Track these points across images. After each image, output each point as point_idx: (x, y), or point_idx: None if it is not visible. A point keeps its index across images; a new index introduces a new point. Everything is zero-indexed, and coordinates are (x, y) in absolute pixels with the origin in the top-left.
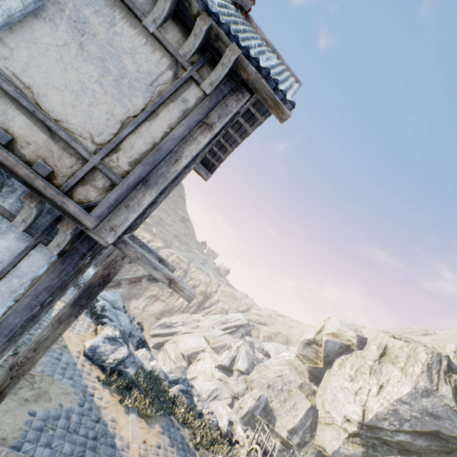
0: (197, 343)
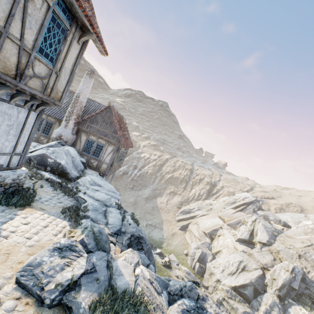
0: (214, 222)
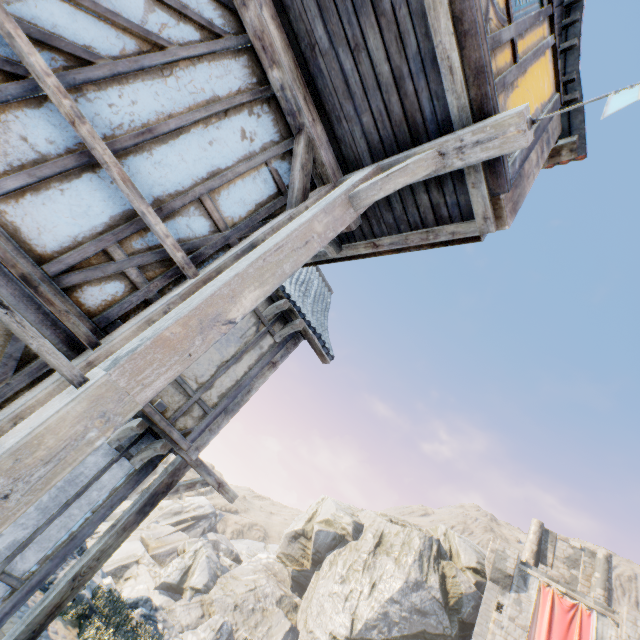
0: (128, 551)
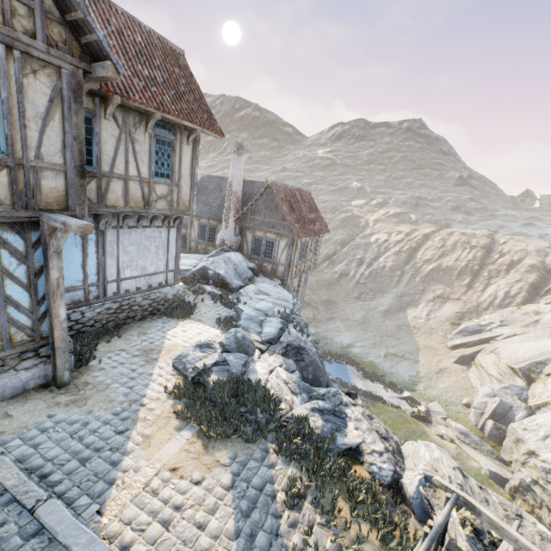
0: (537, 349)
